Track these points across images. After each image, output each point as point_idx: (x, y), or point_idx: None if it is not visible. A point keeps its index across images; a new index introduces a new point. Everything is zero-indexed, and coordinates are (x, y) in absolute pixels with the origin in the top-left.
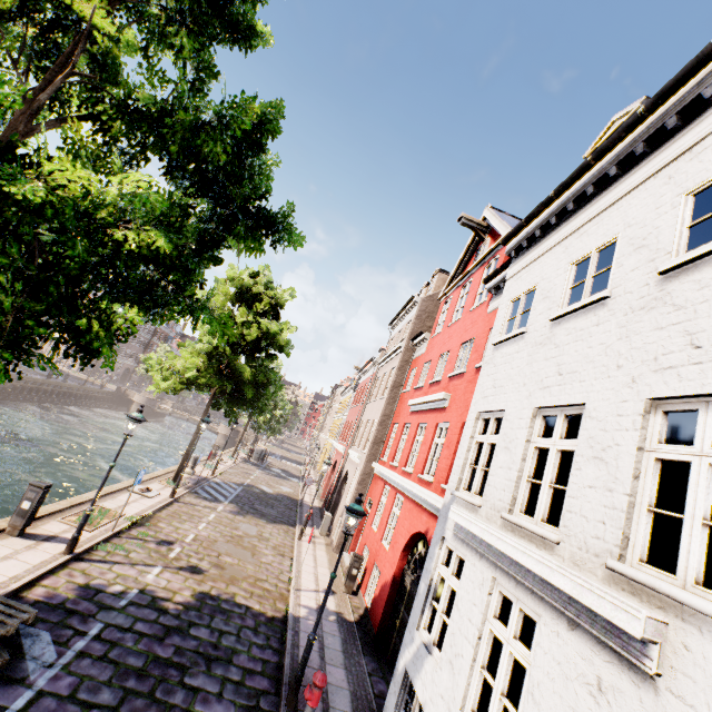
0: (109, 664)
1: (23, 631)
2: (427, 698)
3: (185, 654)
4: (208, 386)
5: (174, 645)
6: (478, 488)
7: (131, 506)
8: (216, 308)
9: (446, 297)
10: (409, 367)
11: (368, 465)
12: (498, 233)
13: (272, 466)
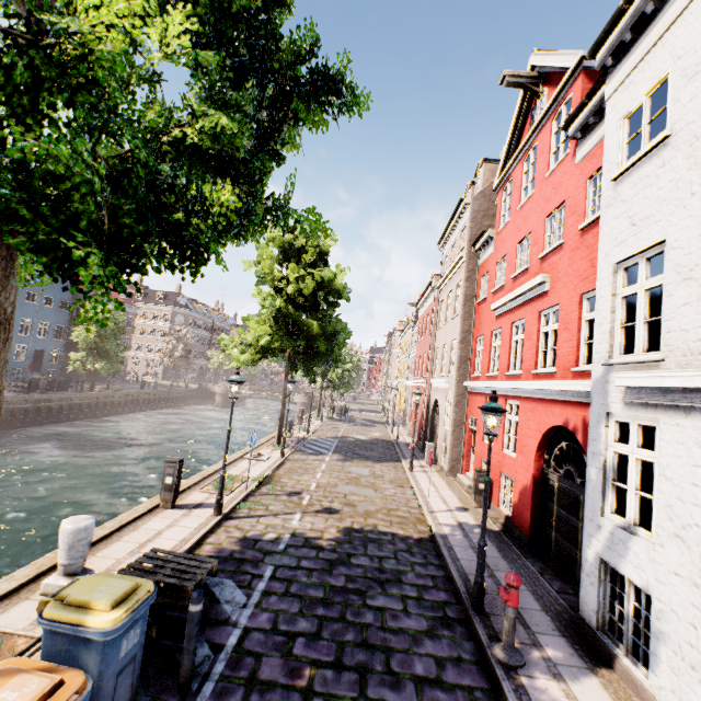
0: (294, 598)
1: (209, 581)
2: (650, 579)
3: (356, 581)
4: (281, 351)
5: (342, 575)
6: (645, 346)
7: (252, 470)
8: (266, 275)
9: (504, 182)
10: (477, 276)
11: (460, 386)
12: (561, 71)
13: (354, 419)
